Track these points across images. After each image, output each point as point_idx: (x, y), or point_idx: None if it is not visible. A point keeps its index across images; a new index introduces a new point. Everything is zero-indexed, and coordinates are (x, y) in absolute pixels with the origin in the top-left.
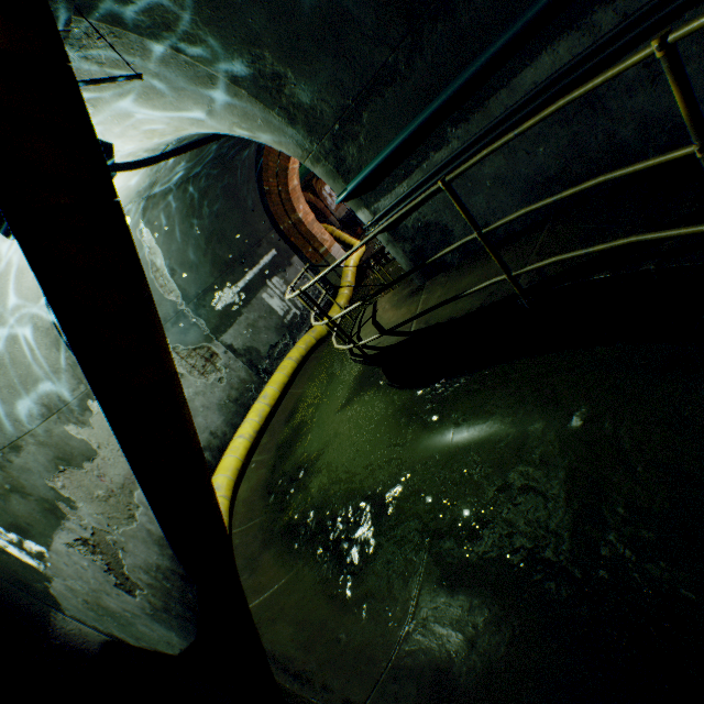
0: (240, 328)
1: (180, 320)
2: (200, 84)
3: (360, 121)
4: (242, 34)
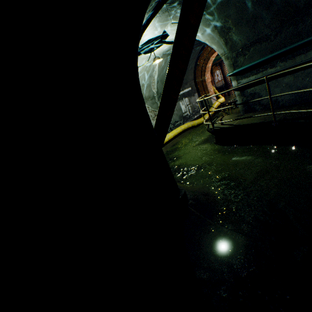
0: None
1: (153, 99)
2: (205, 25)
3: (249, 50)
4: (225, 14)
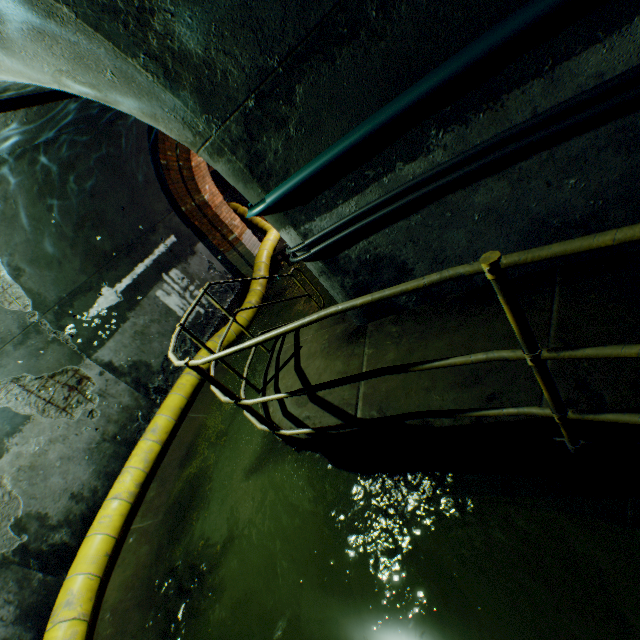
0: (124, 338)
1: (30, 338)
2: None
3: (290, 98)
4: None
